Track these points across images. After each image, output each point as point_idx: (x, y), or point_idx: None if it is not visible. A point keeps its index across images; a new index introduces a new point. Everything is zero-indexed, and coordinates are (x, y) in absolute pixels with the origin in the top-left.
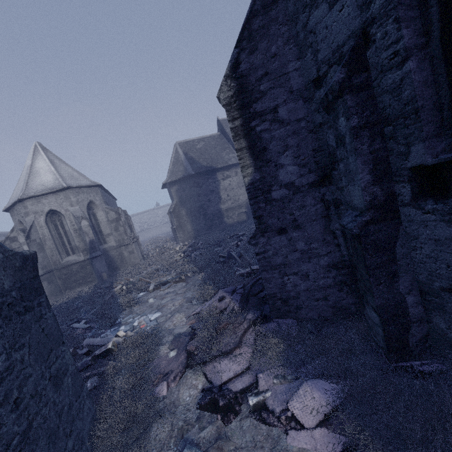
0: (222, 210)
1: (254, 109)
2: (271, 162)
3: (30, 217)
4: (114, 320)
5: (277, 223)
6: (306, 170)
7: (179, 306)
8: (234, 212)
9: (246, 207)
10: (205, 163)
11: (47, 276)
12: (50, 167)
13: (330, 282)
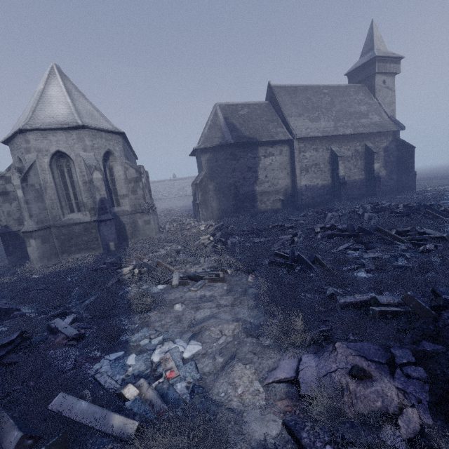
0: (256, 192)
1: None
2: None
3: (31, 155)
4: (119, 336)
5: None
6: None
7: (234, 339)
8: (269, 198)
9: (283, 194)
10: (247, 133)
11: (42, 233)
12: (66, 97)
13: None
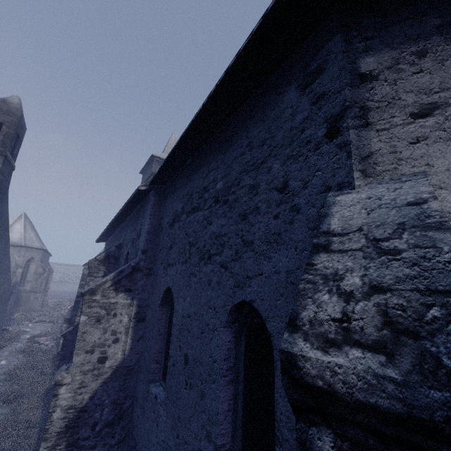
0: None
1: None
2: None
3: None
4: (8, 326)
5: None
6: None
7: (42, 329)
8: None
9: None
10: None
11: None
12: (22, 230)
13: None
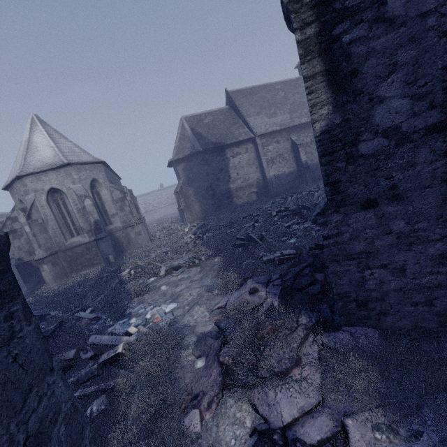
0: (231, 189)
1: (342, 2)
2: (363, 95)
3: (30, 195)
4: (123, 310)
5: (362, 192)
6: (424, 105)
7: (198, 296)
8: (243, 192)
9: (256, 186)
10: (213, 139)
11: (51, 258)
12: (49, 141)
13: (441, 279)
